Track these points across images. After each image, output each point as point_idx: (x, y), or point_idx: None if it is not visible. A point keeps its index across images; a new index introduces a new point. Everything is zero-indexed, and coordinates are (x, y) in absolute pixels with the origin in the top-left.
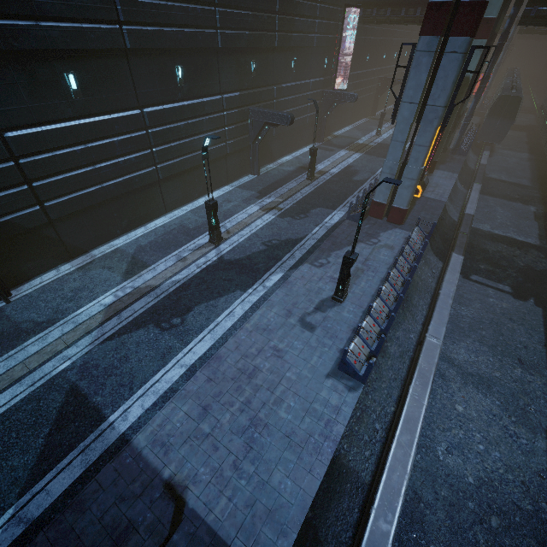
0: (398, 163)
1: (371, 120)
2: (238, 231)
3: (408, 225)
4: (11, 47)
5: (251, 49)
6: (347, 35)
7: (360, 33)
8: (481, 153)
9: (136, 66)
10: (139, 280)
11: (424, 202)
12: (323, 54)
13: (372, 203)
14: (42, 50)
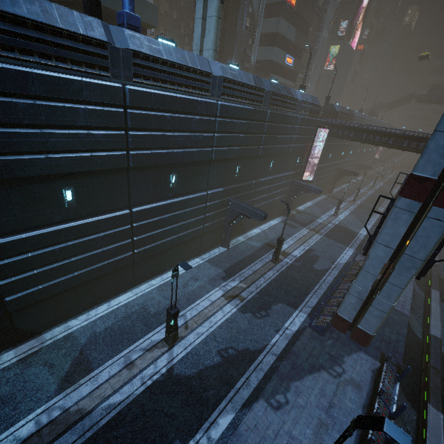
0: (368, 291)
1: (328, 197)
2: (197, 326)
3: (373, 347)
4: (14, 175)
5: (239, 157)
6: (316, 143)
7: (326, 141)
8: None
9: (135, 177)
10: (73, 396)
11: None
12: (296, 156)
13: (335, 315)
14: (45, 175)
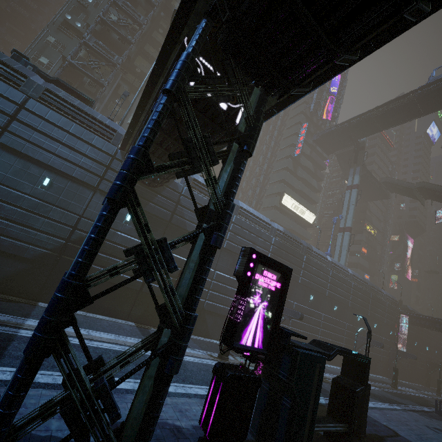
0: None
1: (427, 387)
2: None
3: None
4: (306, 285)
5: (358, 311)
6: (401, 326)
7: (408, 328)
8: None
9: (325, 300)
10: None
11: None
12: (389, 328)
13: None
14: (310, 288)
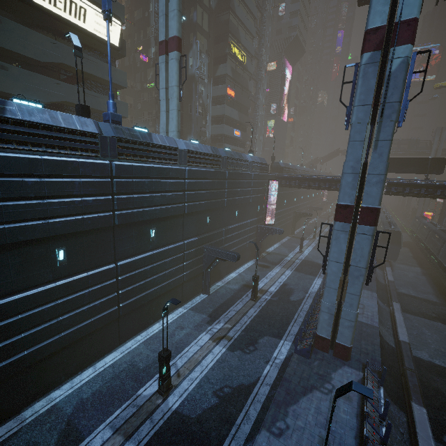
0: (335, 305)
1: (292, 238)
2: (189, 372)
3: (354, 360)
4: (16, 240)
5: (208, 209)
6: (271, 192)
7: (279, 191)
8: (384, 267)
9: (119, 234)
10: None
11: (359, 328)
12: (256, 204)
13: (316, 336)
14: (43, 237)
